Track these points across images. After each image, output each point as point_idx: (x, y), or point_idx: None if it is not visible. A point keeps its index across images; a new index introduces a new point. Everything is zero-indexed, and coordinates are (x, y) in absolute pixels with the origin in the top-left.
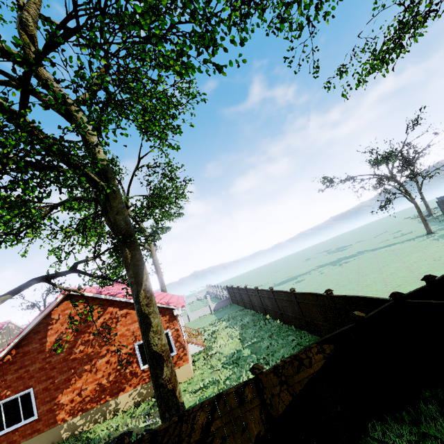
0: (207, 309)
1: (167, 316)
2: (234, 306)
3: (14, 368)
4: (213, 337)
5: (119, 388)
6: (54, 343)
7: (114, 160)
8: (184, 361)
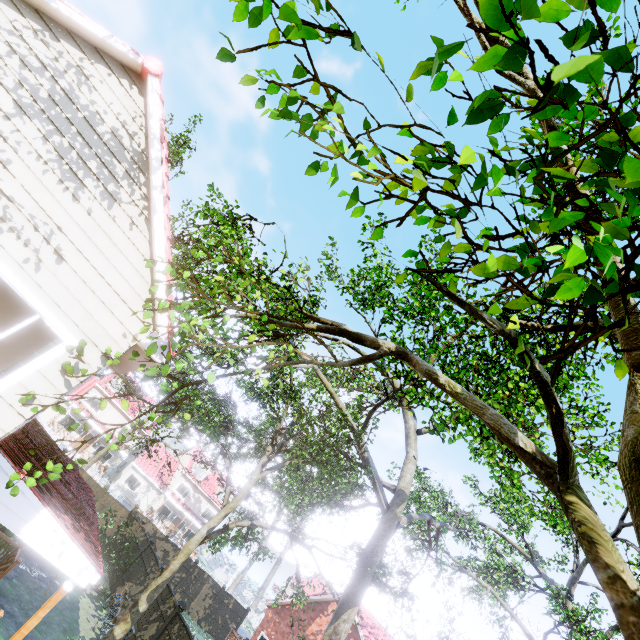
0: None
1: None
2: None
3: (288, 620)
4: None
5: None
6: (312, 632)
7: None
8: None
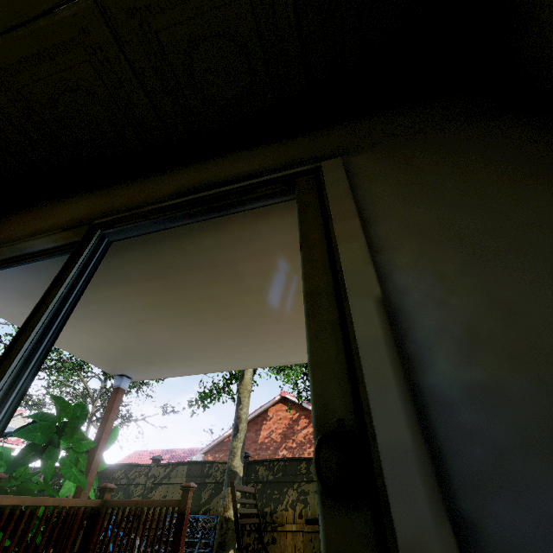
0: None
1: None
2: None
3: None
4: None
5: None
6: (265, 437)
7: None
8: None
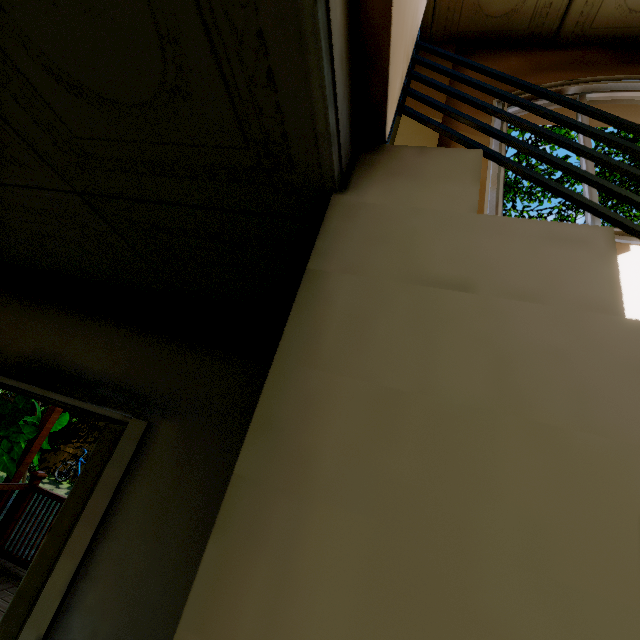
0: None
1: None
2: None
3: None
4: None
5: None
6: None
7: None
8: None
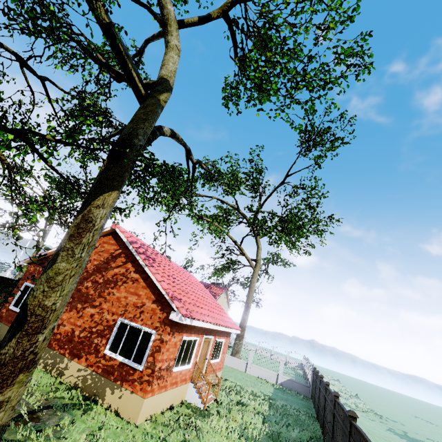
0: (273, 375)
1: (165, 313)
2: (306, 403)
3: None
4: (228, 407)
5: (79, 352)
6: None
7: (260, 169)
8: (142, 391)
